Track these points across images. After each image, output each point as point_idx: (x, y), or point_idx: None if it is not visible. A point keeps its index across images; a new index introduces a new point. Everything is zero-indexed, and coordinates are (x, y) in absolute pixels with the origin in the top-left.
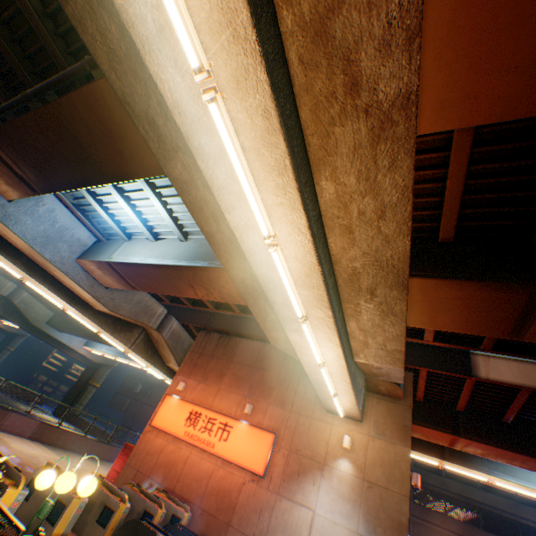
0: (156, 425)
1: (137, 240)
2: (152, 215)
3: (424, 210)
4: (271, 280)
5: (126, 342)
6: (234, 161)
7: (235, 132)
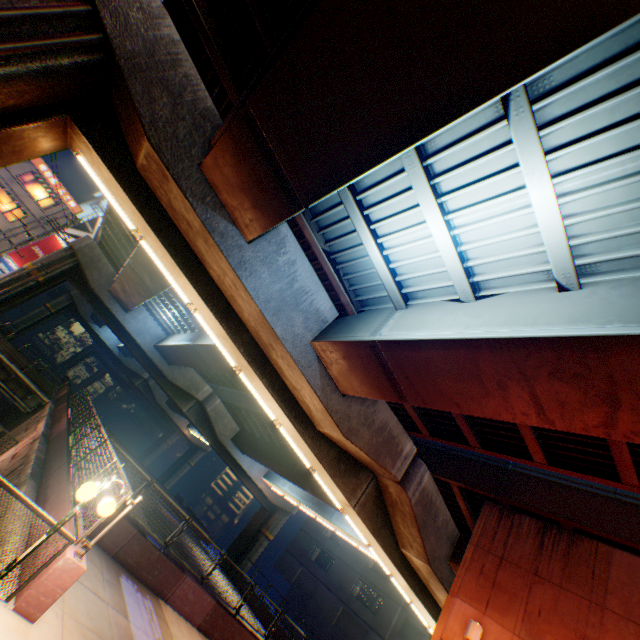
0: None
1: (422, 305)
2: (487, 239)
3: None
4: None
5: (349, 494)
6: None
7: None
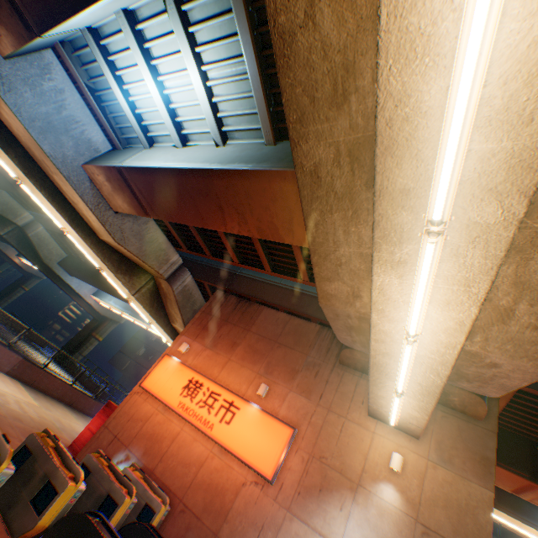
0: (146, 388)
1: (159, 148)
2: (184, 103)
3: None
4: (410, 117)
5: (130, 287)
6: None
7: None
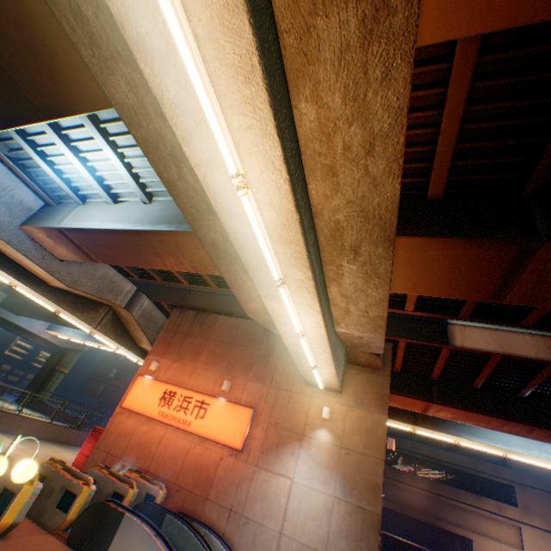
0: (127, 407)
1: (93, 204)
2: (108, 172)
3: (414, 163)
4: (244, 237)
5: (91, 322)
6: (186, 57)
7: (184, 11)
